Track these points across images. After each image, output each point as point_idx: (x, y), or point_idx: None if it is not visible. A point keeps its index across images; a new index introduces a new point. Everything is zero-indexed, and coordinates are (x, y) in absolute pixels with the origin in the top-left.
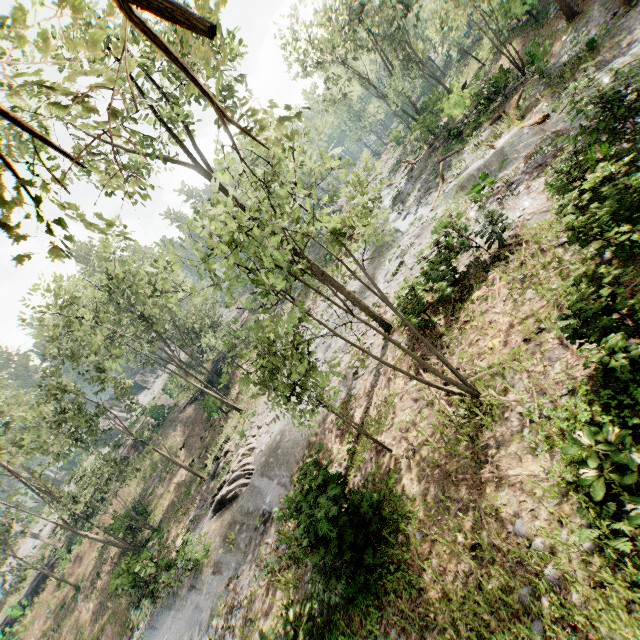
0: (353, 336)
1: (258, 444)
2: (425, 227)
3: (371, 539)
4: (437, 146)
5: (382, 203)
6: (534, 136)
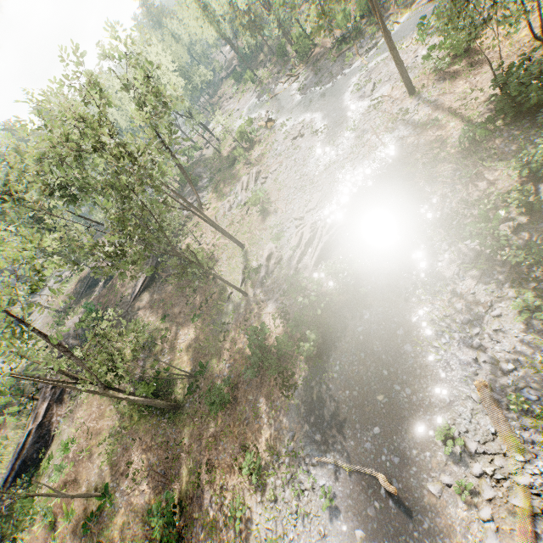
0: (367, 125)
1: (318, 218)
2: (372, 69)
3: (538, 104)
4: (318, 58)
5: (279, 103)
6: (433, 6)
